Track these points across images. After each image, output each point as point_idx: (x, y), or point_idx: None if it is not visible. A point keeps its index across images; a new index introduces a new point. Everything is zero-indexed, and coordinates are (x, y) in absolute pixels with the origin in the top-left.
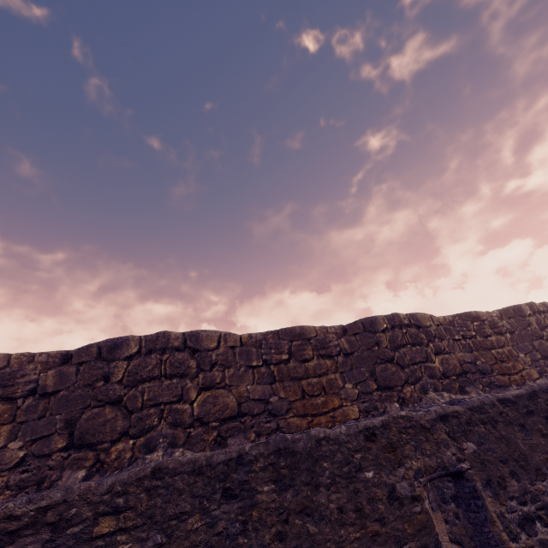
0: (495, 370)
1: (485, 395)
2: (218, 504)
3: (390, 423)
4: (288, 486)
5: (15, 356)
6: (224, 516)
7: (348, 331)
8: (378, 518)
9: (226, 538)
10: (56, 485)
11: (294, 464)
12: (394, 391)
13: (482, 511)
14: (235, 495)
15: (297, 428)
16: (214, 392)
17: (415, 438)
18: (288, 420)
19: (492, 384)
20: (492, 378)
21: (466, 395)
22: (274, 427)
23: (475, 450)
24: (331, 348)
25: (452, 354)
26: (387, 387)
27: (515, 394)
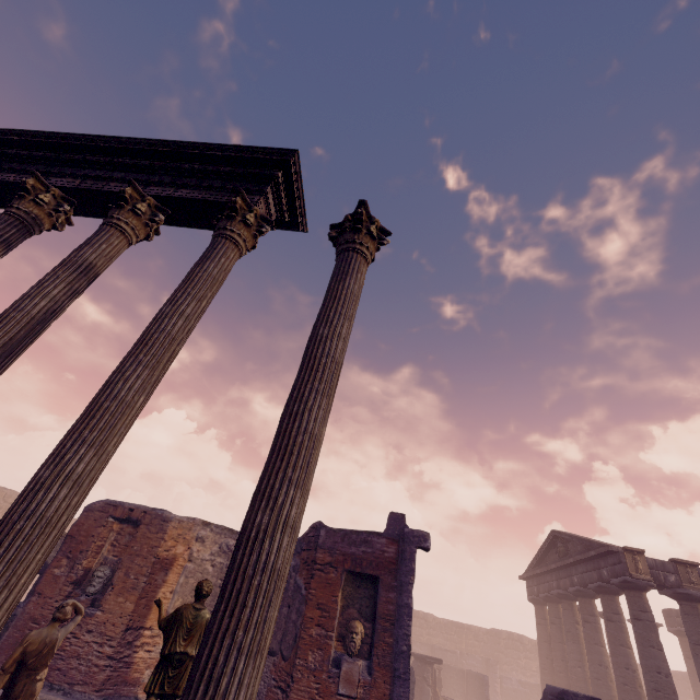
0: None
1: None
2: None
3: None
4: None
5: (476, 628)
6: None
7: None
8: None
9: None
10: None
11: None
12: None
13: None
14: None
15: None
16: (528, 660)
17: None
18: None
19: None
20: None
21: None
22: None
23: None
24: None
25: None
26: None
27: None
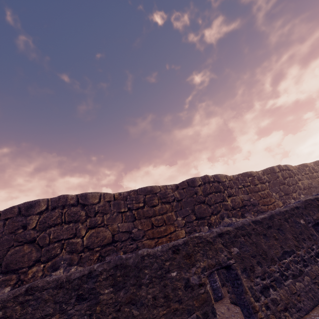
0: (260, 203)
1: (245, 219)
2: (73, 306)
3: (189, 241)
4: (122, 288)
5: None
6: (77, 313)
7: (179, 187)
8: (178, 300)
9: None
10: None
11: (126, 273)
12: (205, 220)
13: (240, 287)
14: (85, 298)
15: (149, 246)
16: (97, 229)
17: (203, 249)
18: (143, 242)
19: (259, 211)
20: (259, 208)
21: (244, 218)
22: (135, 247)
23: (238, 252)
24: (169, 198)
25: (237, 196)
26: (201, 217)
27: (262, 217)
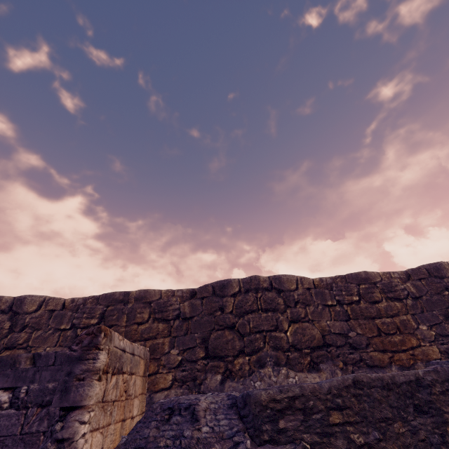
0: None
1: None
2: (413, 416)
3: None
4: None
5: (164, 291)
6: (422, 427)
7: (411, 276)
8: None
9: (430, 445)
10: (204, 382)
11: None
12: None
13: None
14: (425, 411)
15: (380, 361)
16: (301, 325)
17: None
18: (369, 354)
19: None
20: None
21: None
22: (358, 359)
23: None
24: (398, 292)
25: None
26: None
27: None
